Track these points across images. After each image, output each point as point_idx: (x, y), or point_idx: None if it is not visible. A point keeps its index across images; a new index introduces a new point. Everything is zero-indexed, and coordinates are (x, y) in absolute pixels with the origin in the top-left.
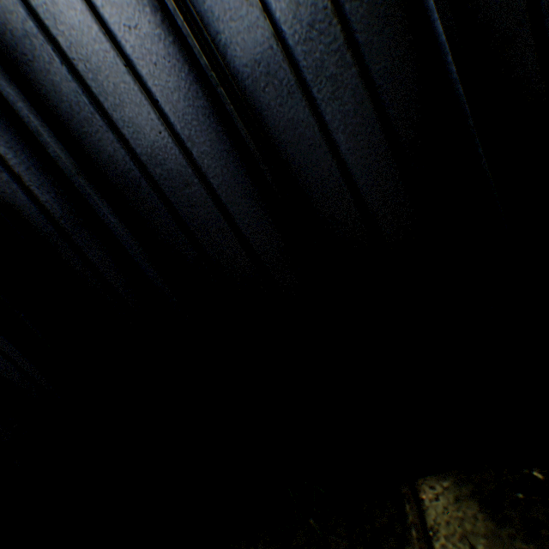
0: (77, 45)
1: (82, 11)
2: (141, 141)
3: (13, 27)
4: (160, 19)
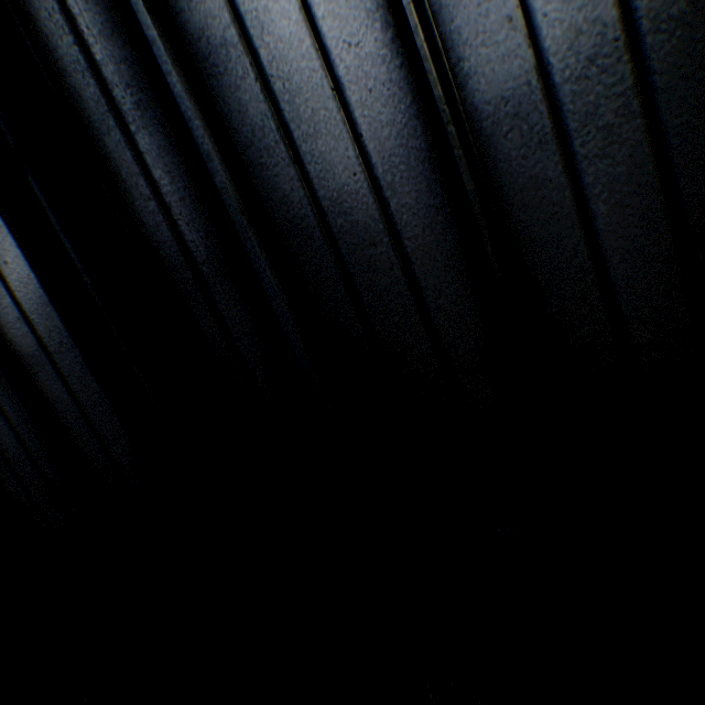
0: (280, 60)
1: (297, 22)
2: (328, 183)
3: (210, 34)
4: (391, 37)
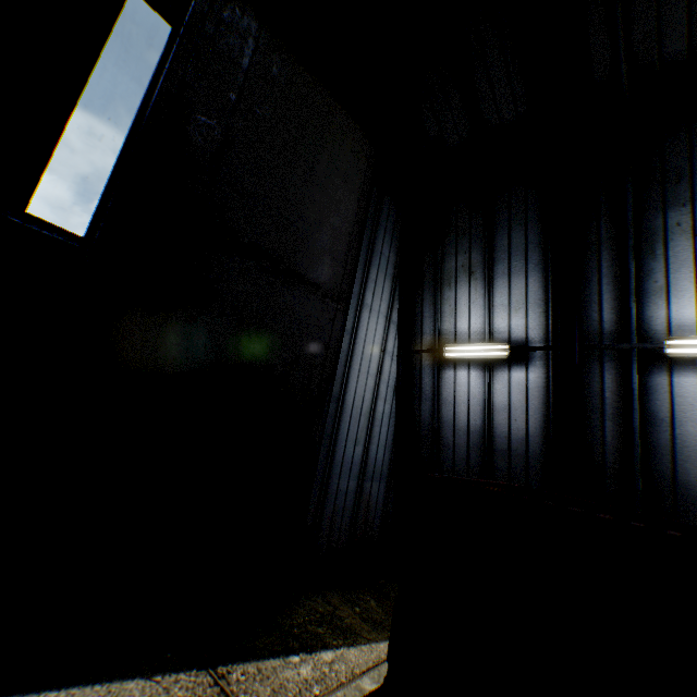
0: (682, 435)
1: (695, 430)
2: (682, 476)
3: (656, 414)
4: None
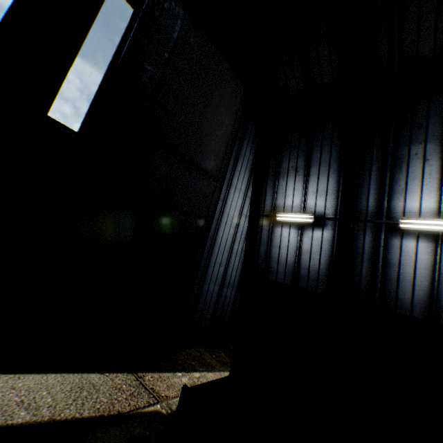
0: (403, 273)
1: (411, 271)
2: (401, 296)
3: (391, 261)
4: (429, 285)
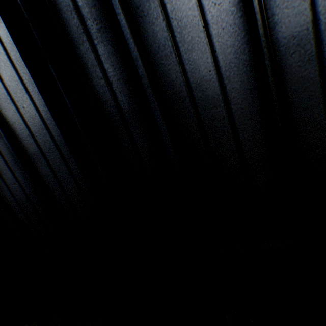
0: (177, 10)
1: None
2: (195, 75)
3: None
4: (237, 1)
